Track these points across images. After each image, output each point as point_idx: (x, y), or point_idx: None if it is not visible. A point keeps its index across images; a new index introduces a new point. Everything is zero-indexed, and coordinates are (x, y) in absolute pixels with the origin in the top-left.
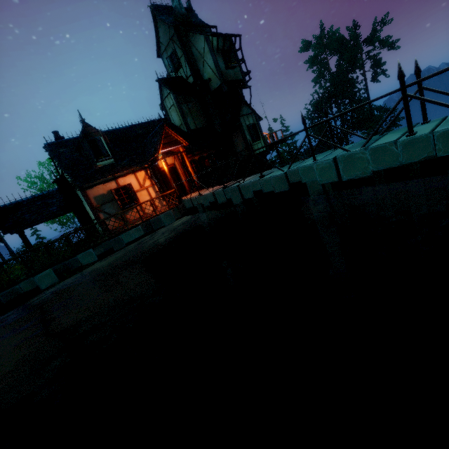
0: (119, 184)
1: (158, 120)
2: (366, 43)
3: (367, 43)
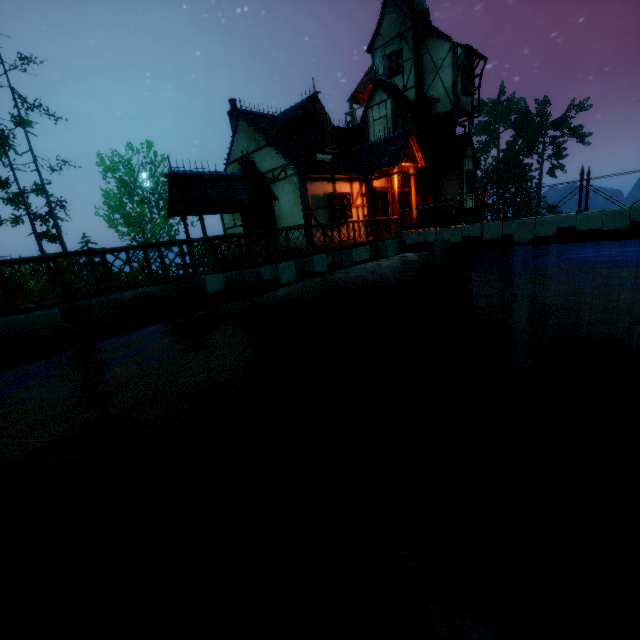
0: (336, 190)
1: (353, 130)
2: (553, 125)
3: (554, 127)
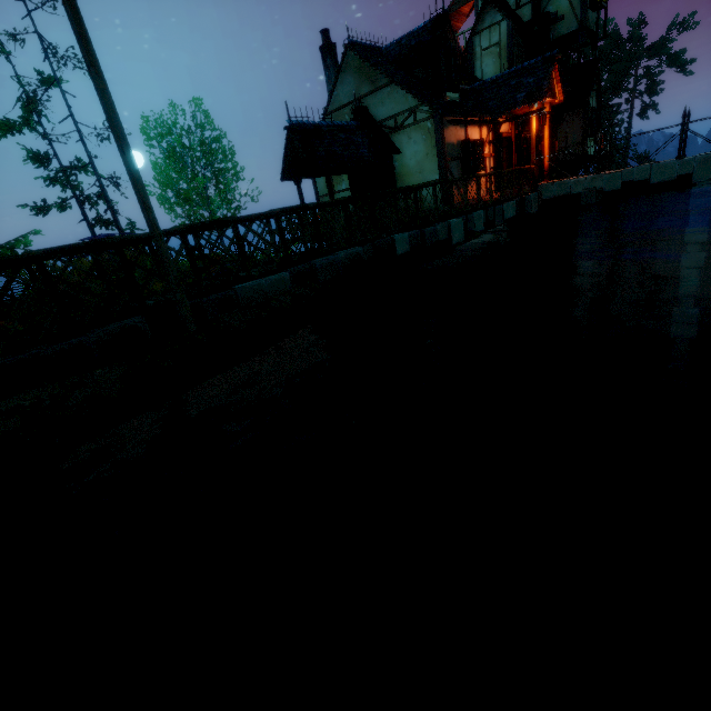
0: (467, 137)
1: None
2: (649, 53)
3: (650, 54)
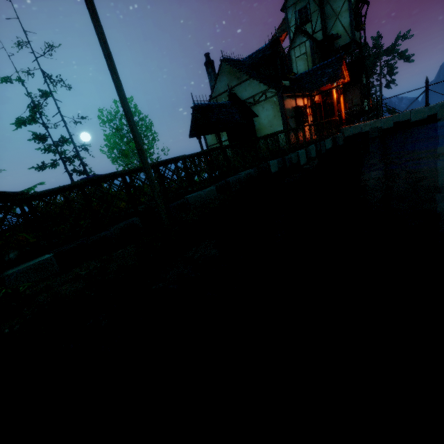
0: (297, 104)
1: None
2: (386, 53)
3: (387, 53)
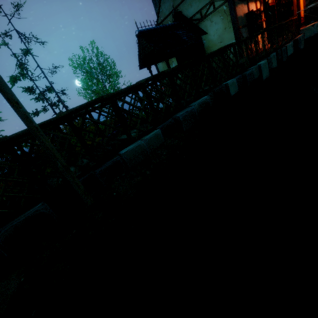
0: (249, 10)
1: None
2: None
3: None
